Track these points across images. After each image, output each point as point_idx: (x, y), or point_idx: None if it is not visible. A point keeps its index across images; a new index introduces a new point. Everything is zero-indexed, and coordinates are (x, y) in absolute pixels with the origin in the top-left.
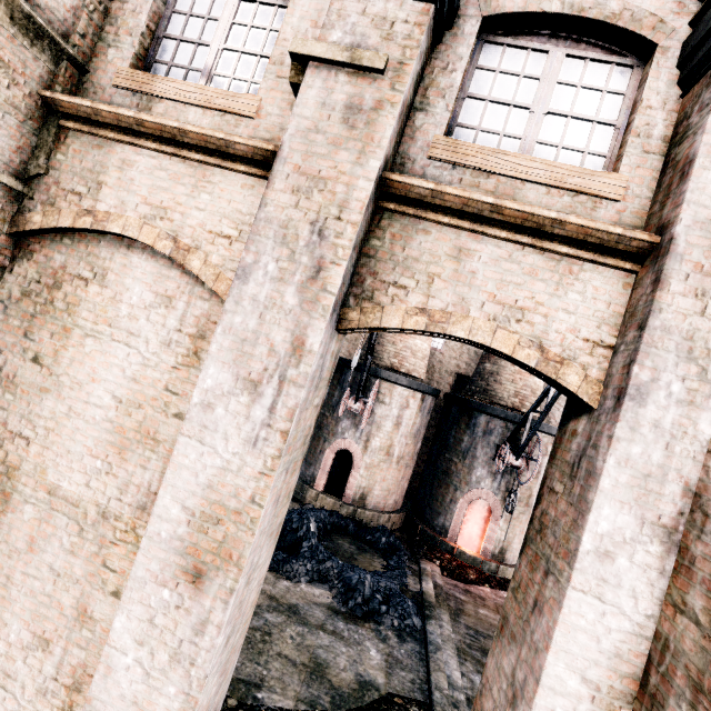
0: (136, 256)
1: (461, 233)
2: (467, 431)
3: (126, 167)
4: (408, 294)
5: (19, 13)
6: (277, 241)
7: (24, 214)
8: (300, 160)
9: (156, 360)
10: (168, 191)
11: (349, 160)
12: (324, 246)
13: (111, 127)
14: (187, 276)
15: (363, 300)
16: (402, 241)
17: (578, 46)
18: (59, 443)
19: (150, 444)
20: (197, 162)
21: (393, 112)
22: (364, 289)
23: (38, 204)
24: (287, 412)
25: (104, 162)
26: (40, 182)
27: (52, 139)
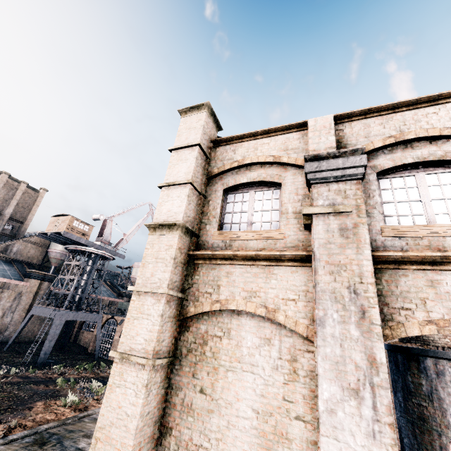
0: (243, 318)
1: (426, 272)
2: (421, 375)
3: (229, 275)
4: (414, 313)
5: (184, 228)
6: (332, 301)
7: (185, 308)
8: (327, 258)
9: (272, 380)
10: (254, 282)
11: (353, 253)
12: (360, 298)
13: (219, 259)
14: (274, 324)
15: (387, 321)
16: (393, 283)
17: (428, 169)
18: (226, 450)
19: (285, 443)
20: (264, 266)
21: (365, 227)
22: (385, 314)
23: (190, 302)
24: (385, 409)
25: (218, 275)
26: (189, 291)
27: (192, 270)
